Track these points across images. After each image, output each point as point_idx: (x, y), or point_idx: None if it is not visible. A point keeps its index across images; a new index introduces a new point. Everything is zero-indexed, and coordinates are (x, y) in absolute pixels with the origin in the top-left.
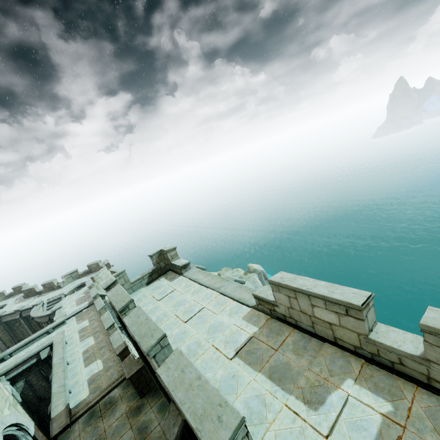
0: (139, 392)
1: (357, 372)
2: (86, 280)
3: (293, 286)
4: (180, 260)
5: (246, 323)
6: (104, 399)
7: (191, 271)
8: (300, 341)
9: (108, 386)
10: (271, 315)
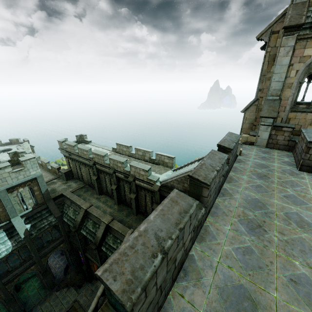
0: (66, 178)
1: (127, 157)
2: (10, 148)
3: (120, 144)
4: (88, 139)
5: (109, 153)
6: (50, 182)
7: (92, 143)
8: (120, 155)
9: (50, 179)
10: (115, 152)
